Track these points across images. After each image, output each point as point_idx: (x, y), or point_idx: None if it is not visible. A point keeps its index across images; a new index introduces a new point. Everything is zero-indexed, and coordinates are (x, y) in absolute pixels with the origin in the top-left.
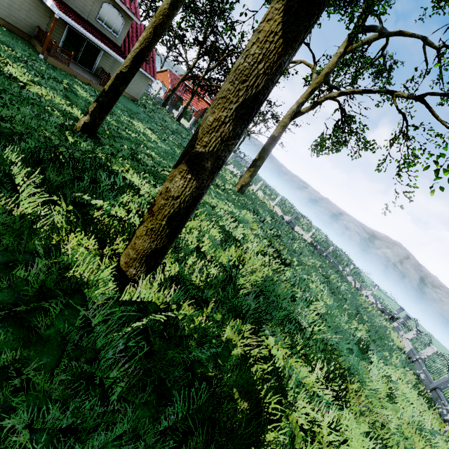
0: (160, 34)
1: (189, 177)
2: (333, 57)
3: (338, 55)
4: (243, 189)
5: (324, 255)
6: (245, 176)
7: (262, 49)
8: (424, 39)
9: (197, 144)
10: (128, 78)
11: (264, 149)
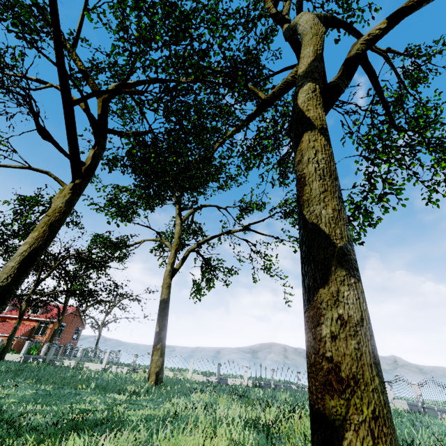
0: (57, 229)
1: (353, 282)
2: (176, 226)
3: (179, 225)
4: (160, 378)
5: (273, 386)
6: (155, 358)
7: (326, 154)
8: (216, 206)
9: (336, 240)
10: (10, 291)
11: (162, 316)
